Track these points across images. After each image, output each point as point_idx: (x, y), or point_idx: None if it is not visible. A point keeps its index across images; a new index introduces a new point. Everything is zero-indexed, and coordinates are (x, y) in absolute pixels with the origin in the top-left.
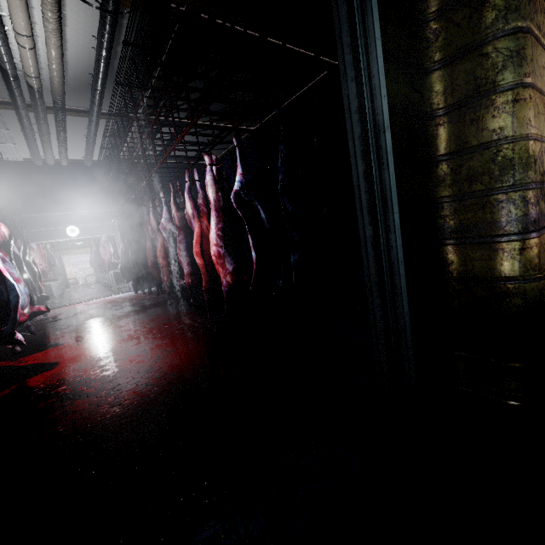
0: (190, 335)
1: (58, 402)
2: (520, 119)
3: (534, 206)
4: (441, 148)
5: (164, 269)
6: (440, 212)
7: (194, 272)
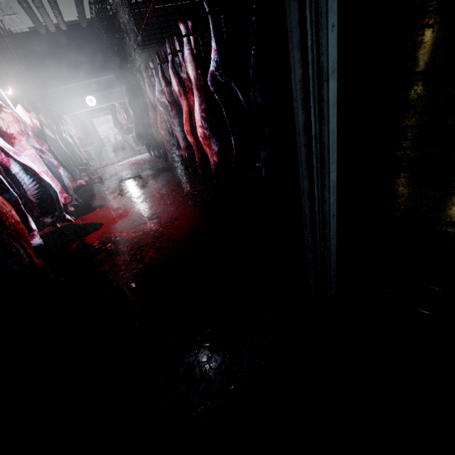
0: (190, 204)
1: (107, 256)
2: None
3: None
4: (422, 62)
5: (167, 140)
6: (402, 143)
7: (190, 146)
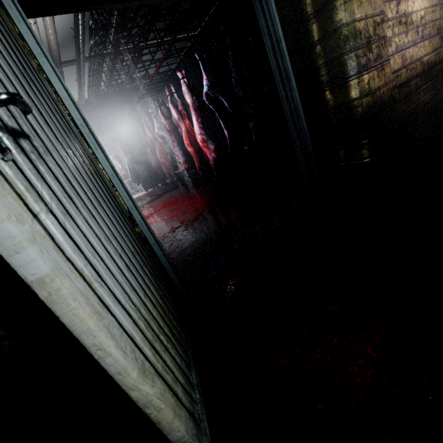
0: (199, 196)
1: None
2: (349, 12)
3: (362, 58)
4: (316, 37)
5: (166, 165)
6: (321, 73)
7: (188, 160)
